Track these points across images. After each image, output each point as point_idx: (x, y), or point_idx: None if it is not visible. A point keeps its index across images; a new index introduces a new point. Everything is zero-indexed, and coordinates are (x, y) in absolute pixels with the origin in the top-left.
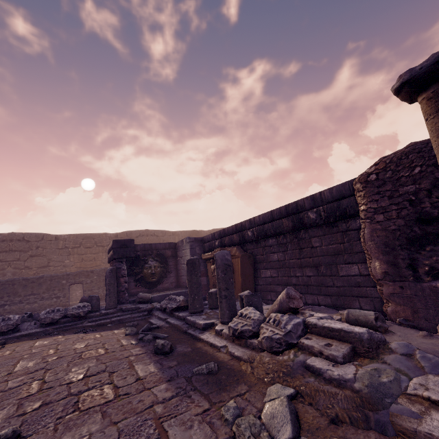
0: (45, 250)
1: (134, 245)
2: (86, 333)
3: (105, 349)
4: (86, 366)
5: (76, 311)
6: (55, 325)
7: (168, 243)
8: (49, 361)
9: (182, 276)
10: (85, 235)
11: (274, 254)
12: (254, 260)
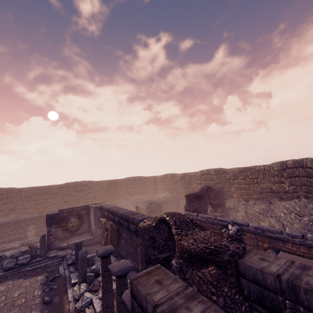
0: (13, 199)
1: (62, 210)
2: (24, 279)
3: (25, 299)
4: (13, 312)
5: (22, 261)
6: (11, 270)
7: (84, 206)
8: (1, 307)
9: (91, 226)
10: (39, 188)
11: (124, 234)
12: (119, 232)
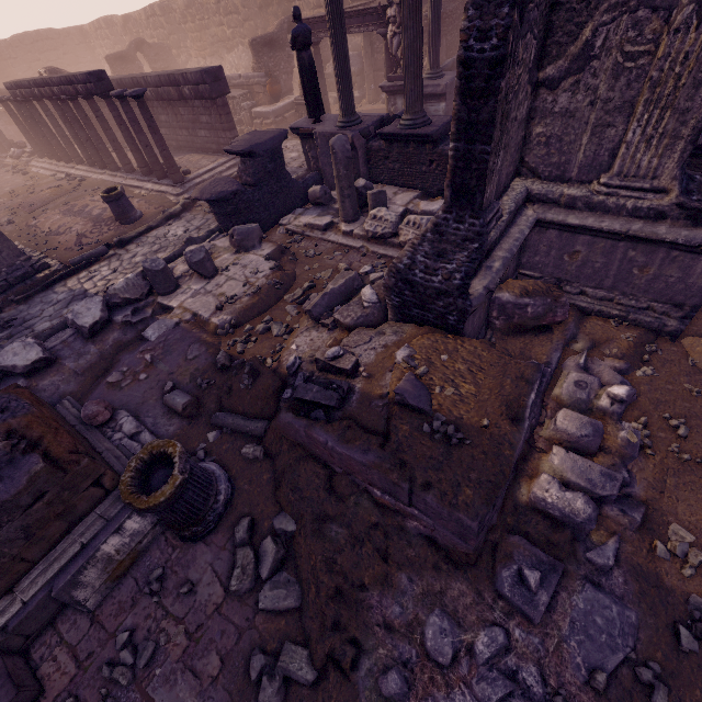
0: None
1: None
2: None
3: None
4: None
5: None
6: None
7: None
8: None
9: None
10: None
11: None
12: None
